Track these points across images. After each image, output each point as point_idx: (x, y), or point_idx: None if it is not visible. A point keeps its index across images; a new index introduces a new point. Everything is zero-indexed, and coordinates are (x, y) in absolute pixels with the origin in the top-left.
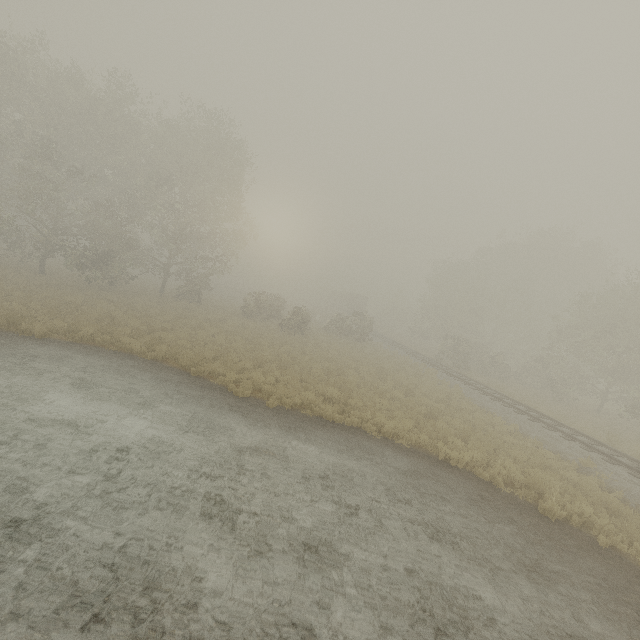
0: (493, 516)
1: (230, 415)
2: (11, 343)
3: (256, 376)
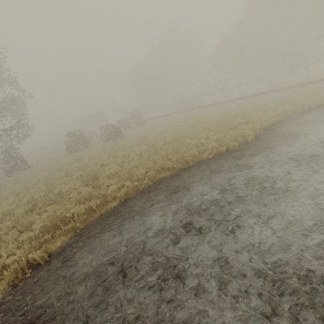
0: None
1: (272, 151)
2: (46, 294)
3: (216, 137)
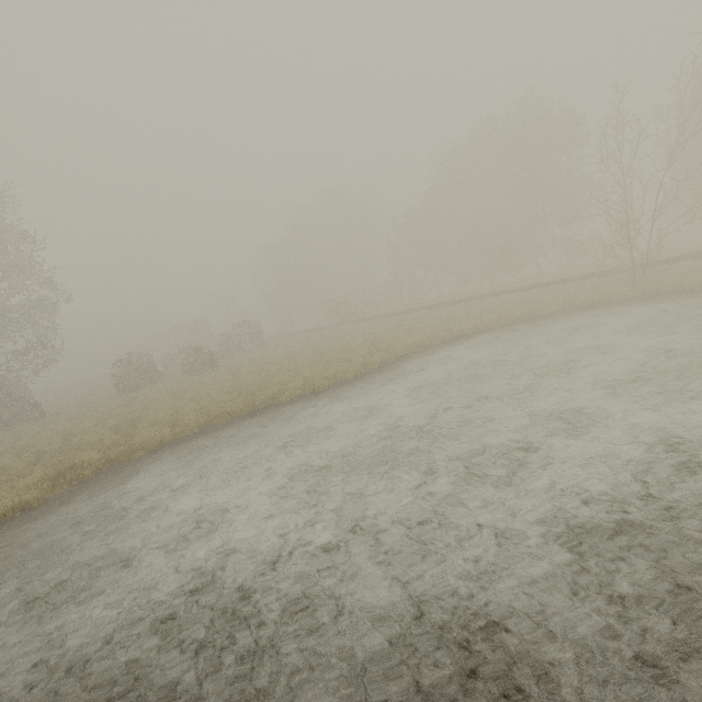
0: (516, 330)
1: (352, 392)
2: (34, 522)
3: (310, 373)
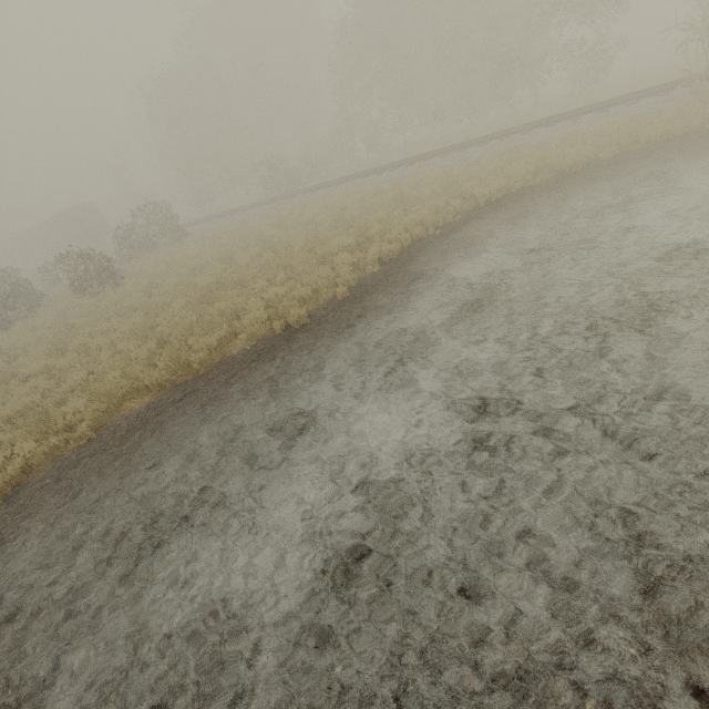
0: (578, 189)
1: (361, 329)
2: None
3: (273, 294)
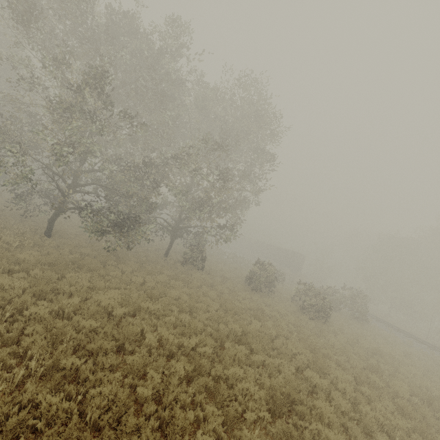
0: None
1: None
2: None
3: None
